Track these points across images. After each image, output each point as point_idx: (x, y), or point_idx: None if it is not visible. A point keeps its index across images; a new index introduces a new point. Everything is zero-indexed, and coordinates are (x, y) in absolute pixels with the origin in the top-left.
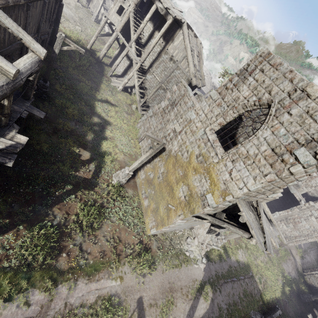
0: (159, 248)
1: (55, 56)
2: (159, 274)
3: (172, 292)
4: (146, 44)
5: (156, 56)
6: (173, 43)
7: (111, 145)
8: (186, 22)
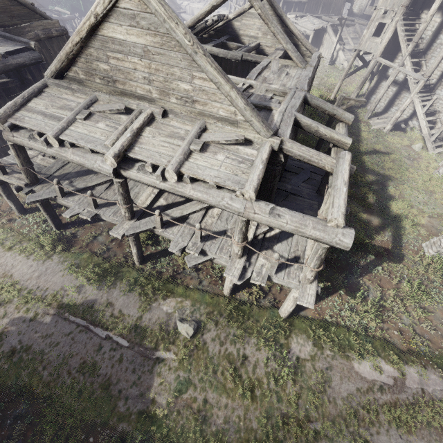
0: None
1: (332, 120)
2: None
3: None
4: (428, 48)
5: None
6: None
7: (404, 206)
8: None
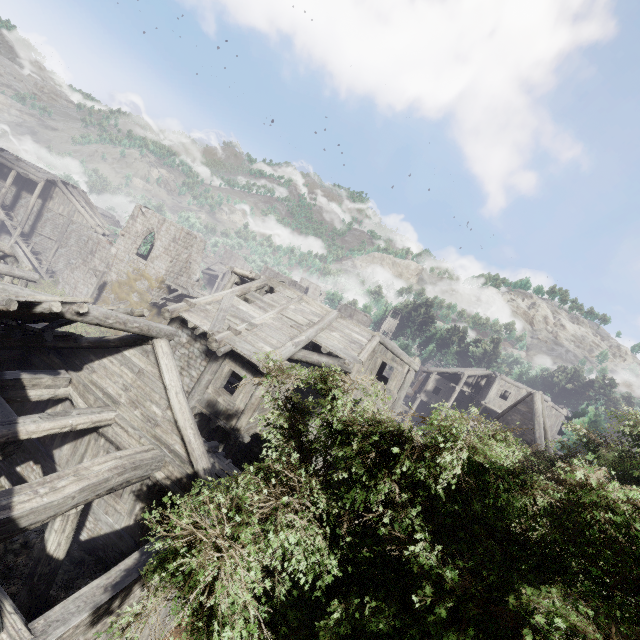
0: None
1: None
2: None
3: None
4: (14, 206)
5: (36, 216)
6: (54, 200)
7: None
8: (60, 180)
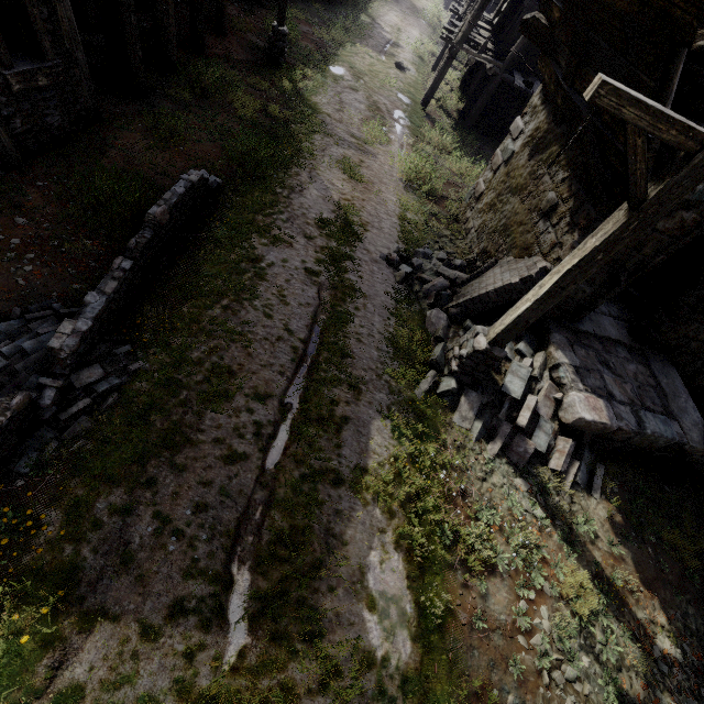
0: (436, 213)
1: None
2: (397, 187)
3: (366, 186)
4: None
5: None
6: None
7: None
8: None
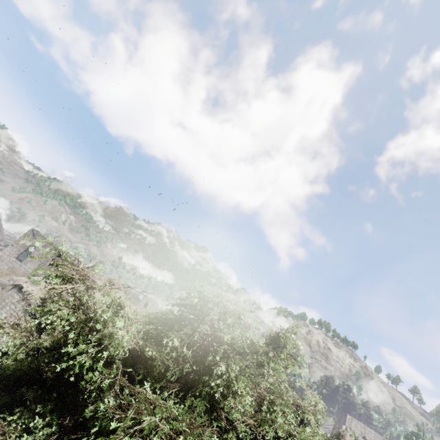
0: None
1: None
2: None
3: None
4: None
5: None
6: None
7: None
8: None
